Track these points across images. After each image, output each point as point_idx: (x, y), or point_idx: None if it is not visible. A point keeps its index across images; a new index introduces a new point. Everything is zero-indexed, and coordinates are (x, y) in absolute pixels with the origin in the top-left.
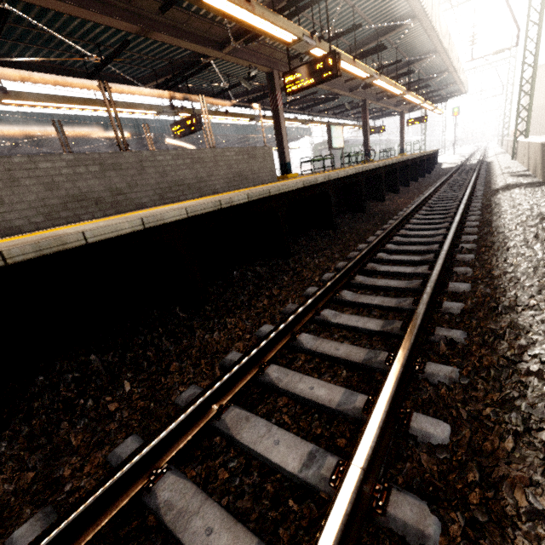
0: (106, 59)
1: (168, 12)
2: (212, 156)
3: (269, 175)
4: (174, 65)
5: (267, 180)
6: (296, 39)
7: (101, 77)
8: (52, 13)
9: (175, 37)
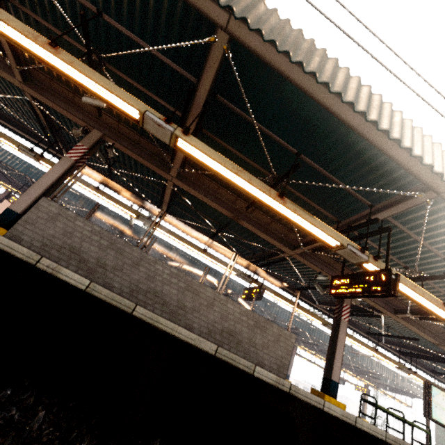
0: (218, 231)
1: (256, 214)
2: (211, 296)
3: (275, 363)
4: (265, 254)
5: (269, 366)
6: (339, 245)
7: (224, 247)
8: (201, 202)
9: (255, 228)
